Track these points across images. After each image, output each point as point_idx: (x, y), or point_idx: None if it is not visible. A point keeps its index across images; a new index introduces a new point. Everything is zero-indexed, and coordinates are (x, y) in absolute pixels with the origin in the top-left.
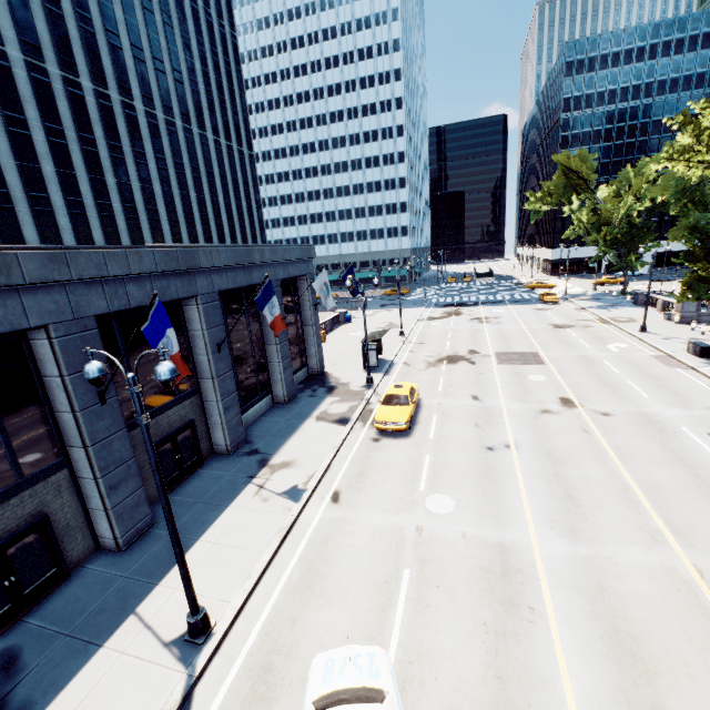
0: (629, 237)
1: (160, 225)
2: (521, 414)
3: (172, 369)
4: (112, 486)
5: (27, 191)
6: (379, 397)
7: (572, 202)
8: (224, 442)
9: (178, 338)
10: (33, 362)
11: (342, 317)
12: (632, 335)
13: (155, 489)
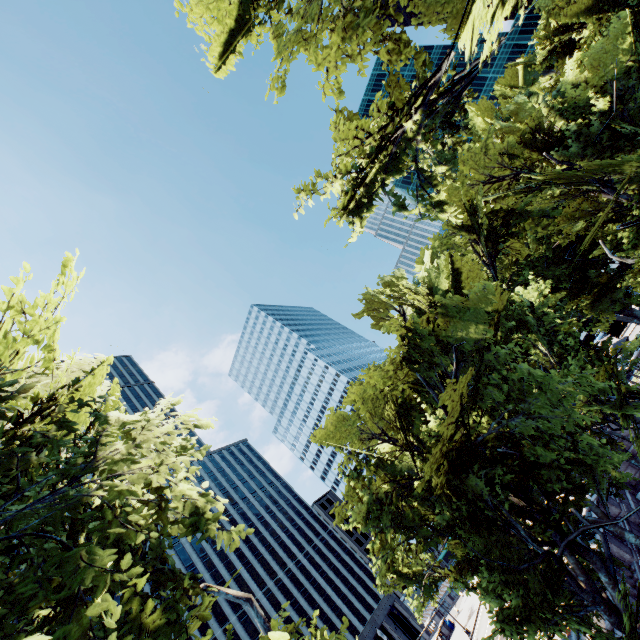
0: None
1: None
2: None
3: None
4: None
5: None
6: None
7: None
8: None
9: None
10: None
11: (445, 629)
12: None
13: None
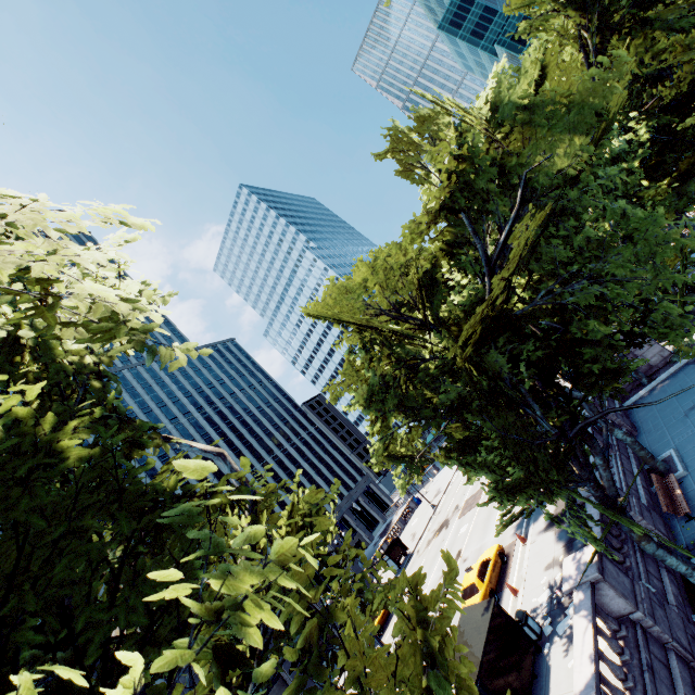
0: None
1: None
2: (432, 585)
3: None
4: None
5: None
6: None
7: None
8: None
9: None
10: None
11: (412, 504)
12: None
13: None
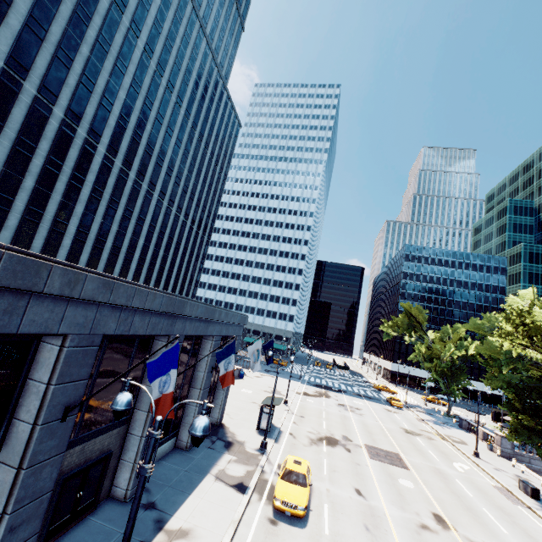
0: (450, 372)
1: (130, 264)
2: (404, 524)
3: (208, 426)
4: (12, 527)
5: (56, 216)
6: (272, 466)
7: (412, 335)
8: (127, 484)
9: (138, 366)
10: (30, 362)
11: (237, 372)
12: (469, 458)
13: (38, 536)
